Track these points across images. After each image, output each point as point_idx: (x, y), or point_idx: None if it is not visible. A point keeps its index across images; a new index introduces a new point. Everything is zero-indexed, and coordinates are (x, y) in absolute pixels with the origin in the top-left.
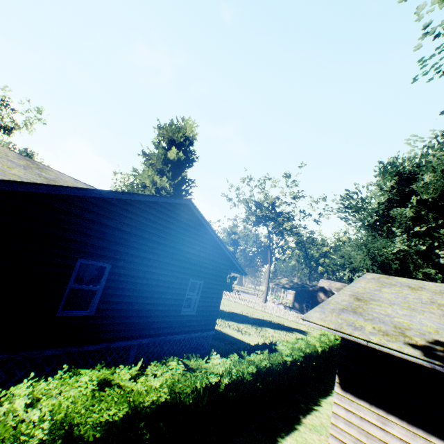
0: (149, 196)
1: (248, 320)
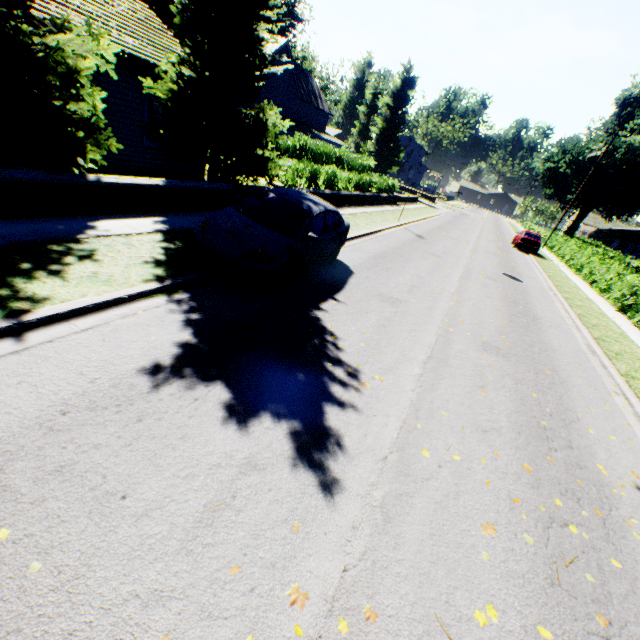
0: (631, 230)
1: None
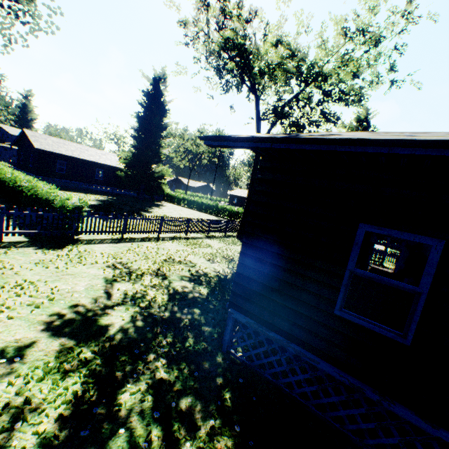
0: (20, 134)
1: (119, 206)
